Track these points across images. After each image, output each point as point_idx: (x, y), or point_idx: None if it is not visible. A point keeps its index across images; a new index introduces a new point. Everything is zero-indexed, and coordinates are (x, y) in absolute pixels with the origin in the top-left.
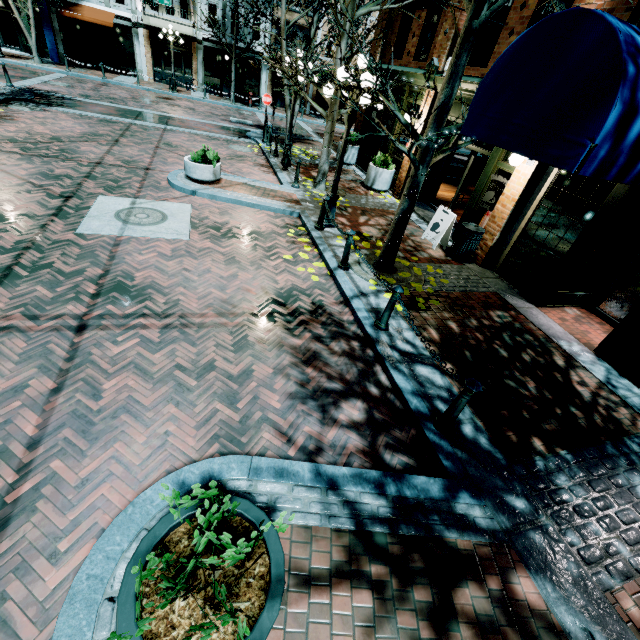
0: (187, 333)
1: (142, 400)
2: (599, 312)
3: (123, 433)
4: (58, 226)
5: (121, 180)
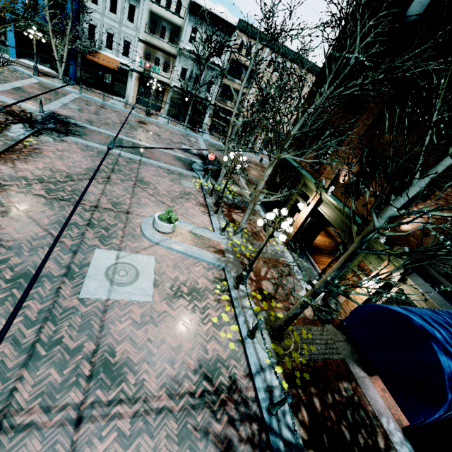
0: (148, 422)
1: None
2: None
3: None
4: (67, 289)
5: (110, 227)
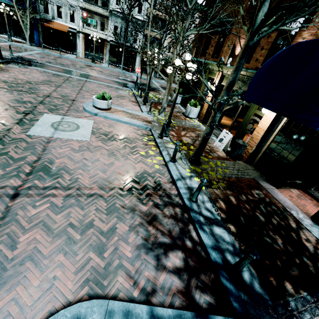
0: (79, 200)
1: (43, 250)
2: (309, 193)
3: (25, 277)
4: (17, 130)
5: (58, 105)
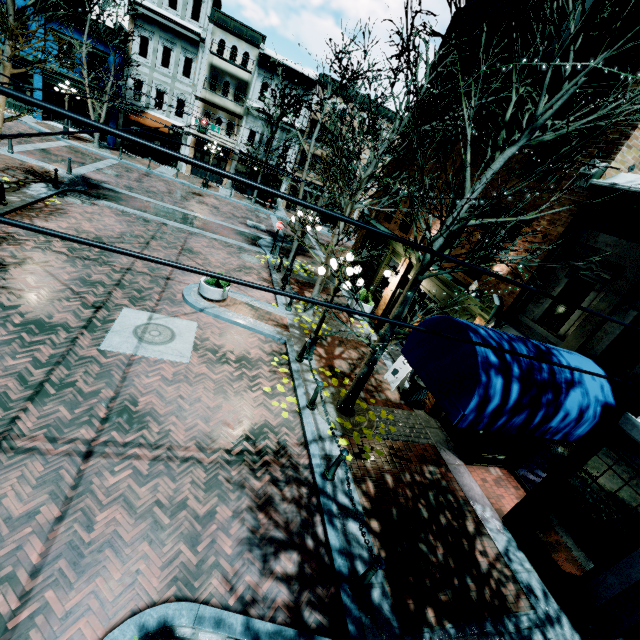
0: (171, 467)
1: (124, 535)
2: (516, 476)
3: (104, 568)
4: (86, 340)
5: (144, 290)
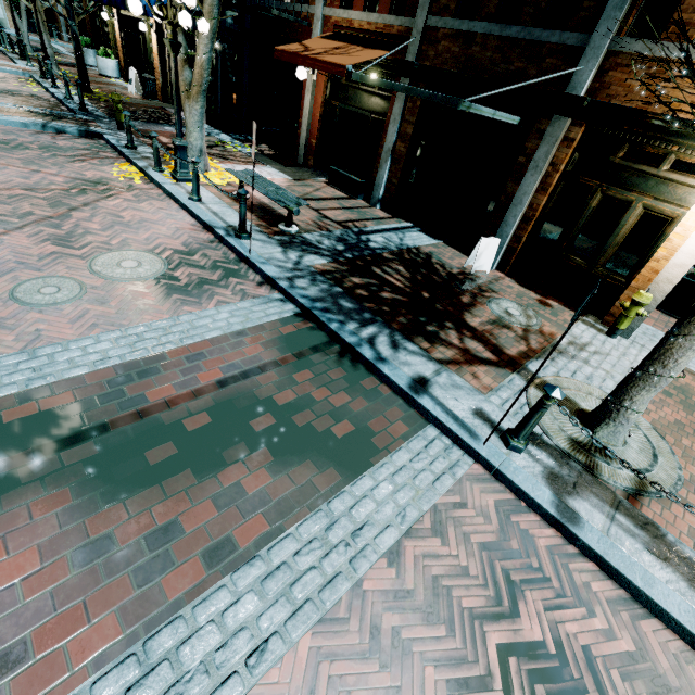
0: None
1: None
2: None
3: None
4: None
5: None
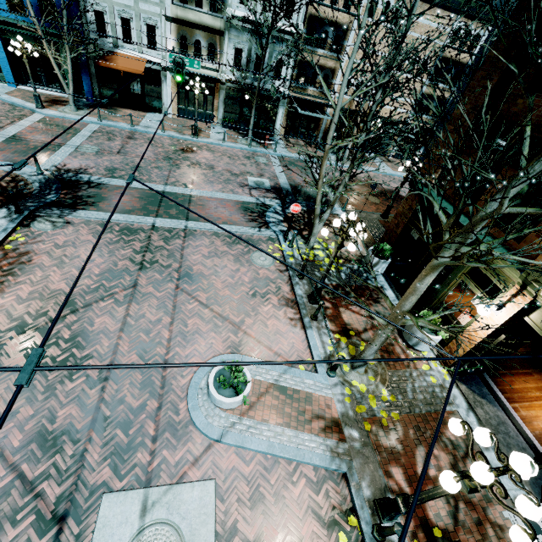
0: None
1: None
2: None
3: None
4: None
5: (133, 418)
